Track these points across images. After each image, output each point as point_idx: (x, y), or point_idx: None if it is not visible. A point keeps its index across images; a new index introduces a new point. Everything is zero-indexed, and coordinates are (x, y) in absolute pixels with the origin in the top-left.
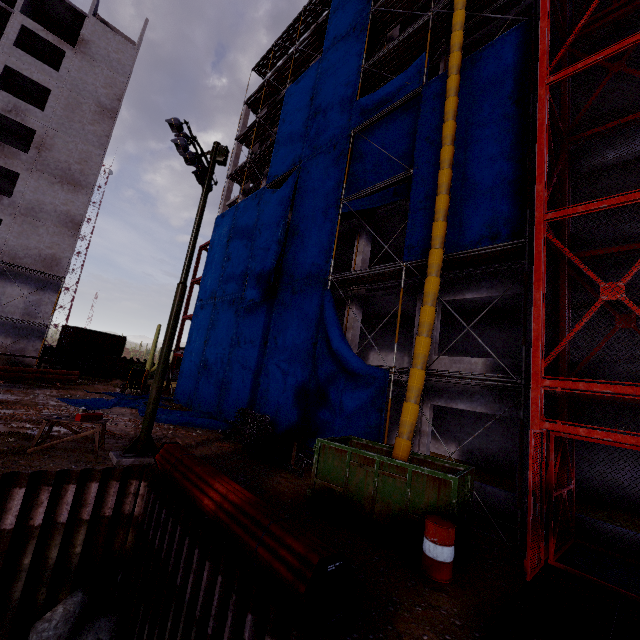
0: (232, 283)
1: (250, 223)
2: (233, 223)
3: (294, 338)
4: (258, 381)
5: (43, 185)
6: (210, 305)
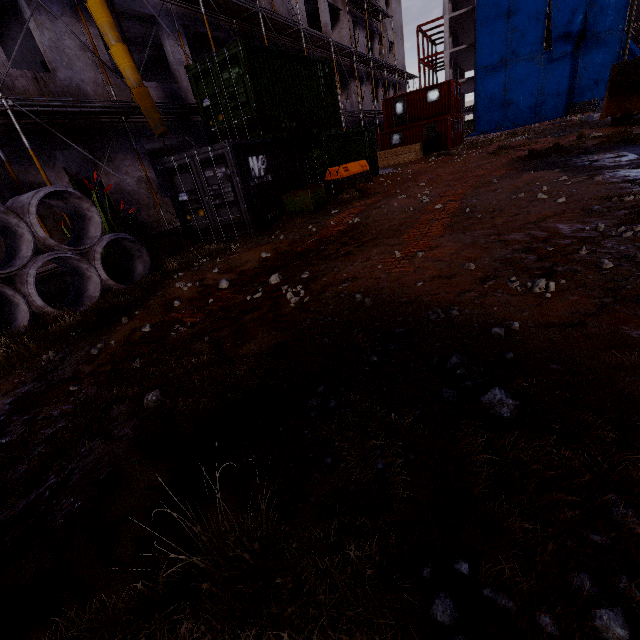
0: (527, 47)
1: (537, 1)
2: (511, 2)
3: (601, 63)
4: (573, 91)
5: (395, 5)
6: (501, 68)
